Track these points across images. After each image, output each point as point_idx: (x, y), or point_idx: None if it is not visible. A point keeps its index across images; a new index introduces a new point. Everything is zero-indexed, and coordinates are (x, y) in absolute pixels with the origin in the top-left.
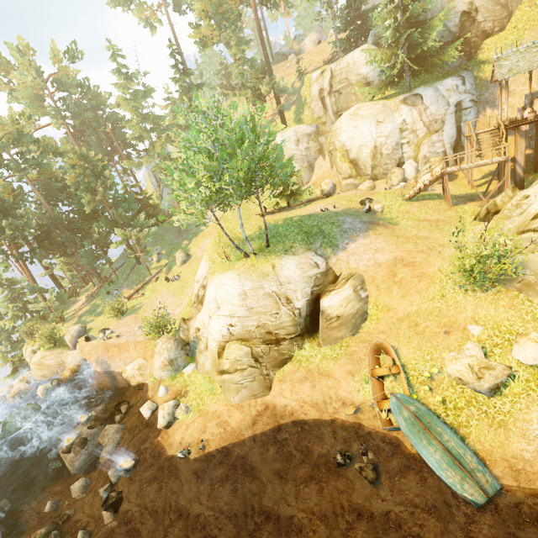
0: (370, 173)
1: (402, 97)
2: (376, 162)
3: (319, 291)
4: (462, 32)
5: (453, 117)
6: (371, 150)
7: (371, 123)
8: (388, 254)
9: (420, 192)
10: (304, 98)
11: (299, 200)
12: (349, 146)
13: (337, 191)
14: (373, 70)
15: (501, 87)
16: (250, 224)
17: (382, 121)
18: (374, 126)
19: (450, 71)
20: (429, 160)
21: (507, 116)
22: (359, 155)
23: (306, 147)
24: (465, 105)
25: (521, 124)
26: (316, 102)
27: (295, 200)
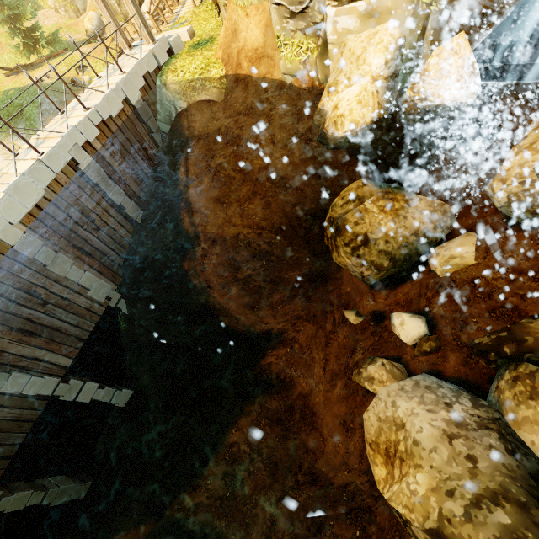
0: (120, 11)
1: None
2: None
3: None
4: None
5: None
6: None
7: None
8: None
9: None
10: None
11: (63, 45)
12: None
13: (107, 30)
14: None
15: None
16: None
17: None
18: None
19: None
20: None
21: None
22: None
23: None
24: None
25: None
26: None
27: (38, 54)
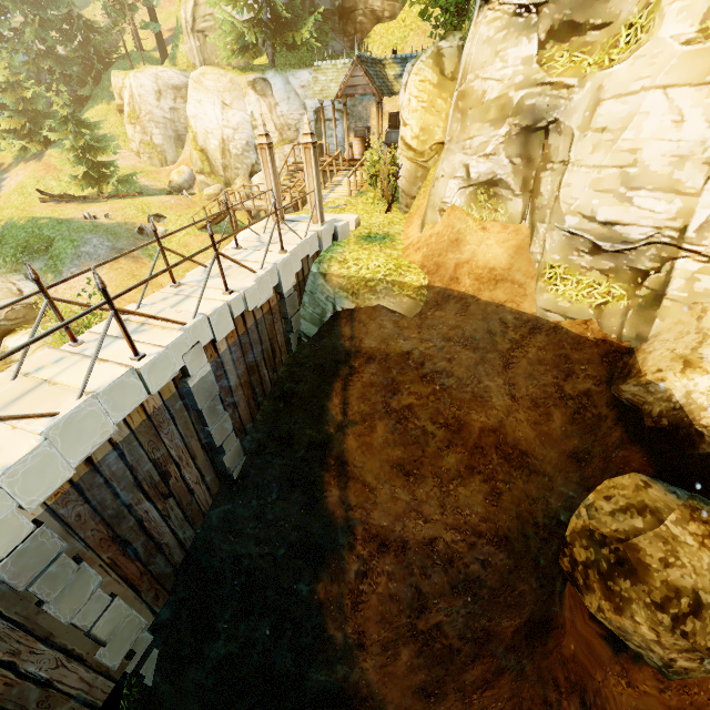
0: (223, 175)
1: (253, 77)
2: (227, 162)
3: (16, 326)
4: (348, 1)
5: (312, 127)
6: (220, 142)
7: (217, 104)
8: (99, 297)
9: (215, 222)
10: (180, 23)
11: (134, 188)
12: (194, 128)
13: (196, 187)
14: (251, 14)
15: (334, 107)
16: (4, 212)
17: (230, 105)
18: (220, 109)
19: (333, 55)
20: (281, 178)
21: (326, 150)
22: (207, 145)
23: (172, 107)
24: (329, 115)
25: (302, 170)
26: (185, 37)
27: (100, 189)
